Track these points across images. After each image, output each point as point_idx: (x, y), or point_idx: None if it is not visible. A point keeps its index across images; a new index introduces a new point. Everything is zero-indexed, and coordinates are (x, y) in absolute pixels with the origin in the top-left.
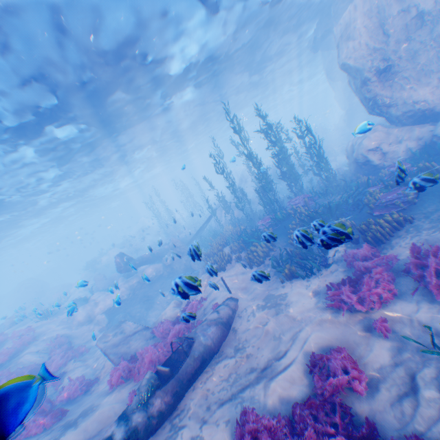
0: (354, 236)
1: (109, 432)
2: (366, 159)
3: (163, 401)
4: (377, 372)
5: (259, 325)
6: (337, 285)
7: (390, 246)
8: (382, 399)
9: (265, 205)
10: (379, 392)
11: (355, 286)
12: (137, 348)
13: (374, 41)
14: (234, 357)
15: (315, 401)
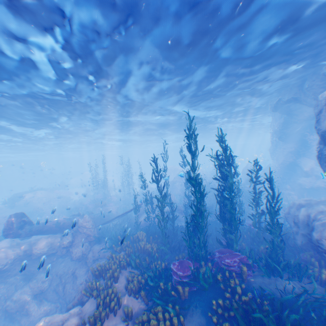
0: None
1: None
2: None
3: None
4: None
5: None
6: None
7: None
8: None
9: (190, 244)
10: None
11: None
12: None
13: None
14: None
15: None
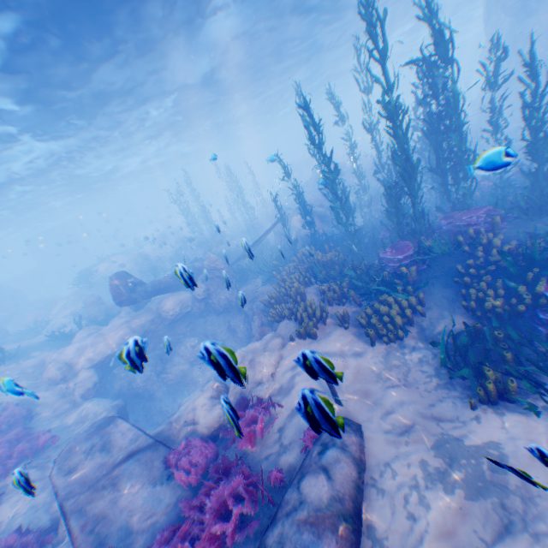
0: None
1: None
2: None
3: None
4: None
5: None
6: None
7: None
8: None
9: (398, 220)
10: None
11: None
12: (130, 511)
13: None
14: None
15: None
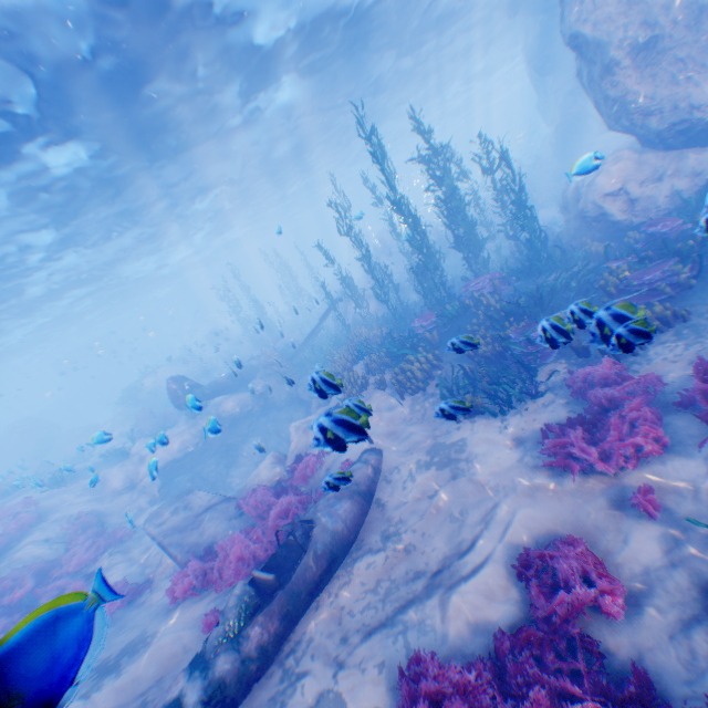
0: (583, 345)
1: (175, 692)
2: (600, 210)
3: (268, 632)
4: (640, 581)
5: (423, 496)
6: (560, 429)
7: (648, 361)
8: (654, 628)
9: (424, 293)
10: (648, 616)
11: (590, 430)
12: (215, 536)
13: None
14: (384, 550)
15: (536, 632)
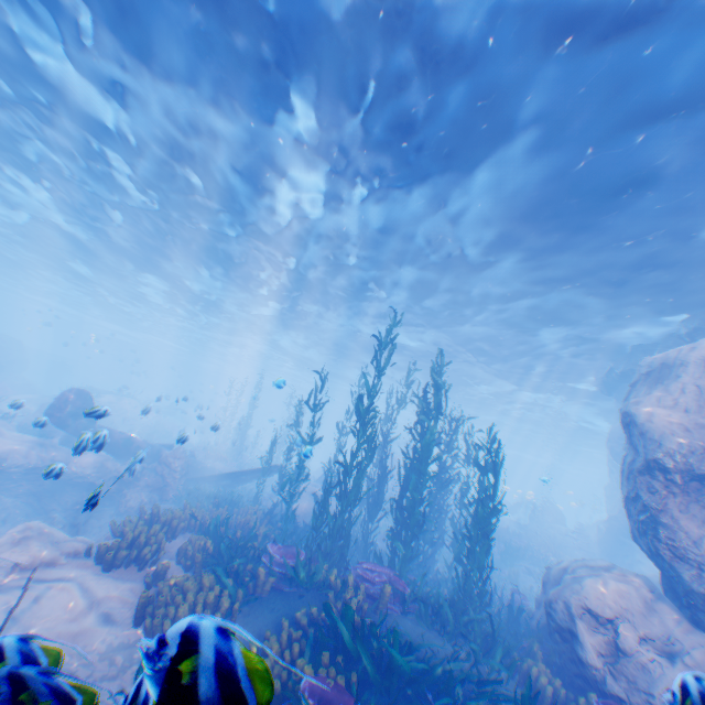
0: None
1: None
2: (572, 623)
3: None
4: None
5: None
6: None
7: None
8: None
9: (318, 523)
10: None
11: None
12: None
13: (704, 417)
14: None
15: None
